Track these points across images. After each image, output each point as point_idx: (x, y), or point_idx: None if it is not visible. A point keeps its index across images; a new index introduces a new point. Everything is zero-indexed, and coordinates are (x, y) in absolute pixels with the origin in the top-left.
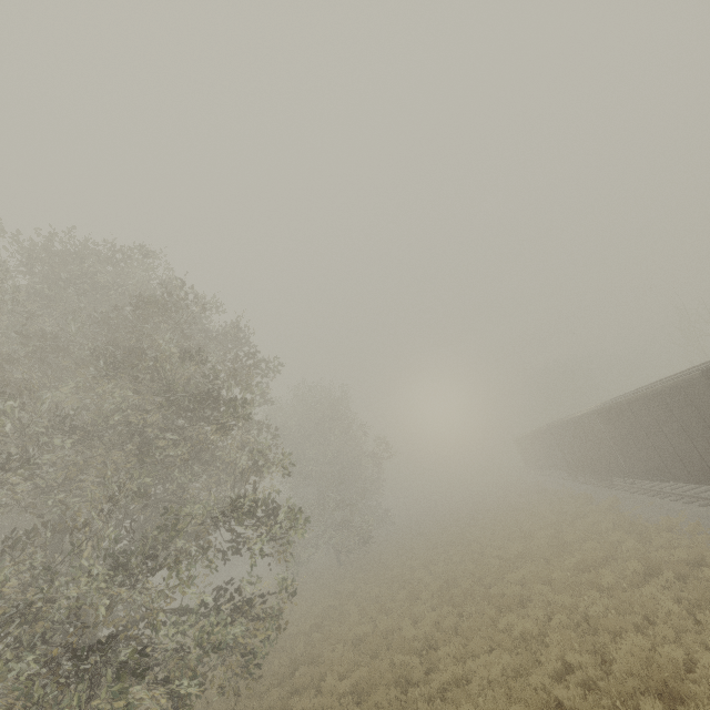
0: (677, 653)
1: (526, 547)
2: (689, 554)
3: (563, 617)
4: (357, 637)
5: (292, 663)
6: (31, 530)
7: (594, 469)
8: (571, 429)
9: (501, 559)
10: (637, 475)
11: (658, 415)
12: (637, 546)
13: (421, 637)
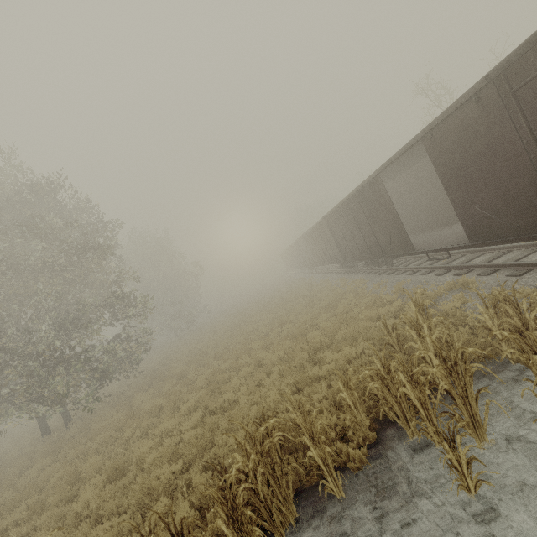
0: (293, 317)
1: (268, 304)
2: (317, 290)
3: (268, 320)
4: (187, 354)
5: (154, 370)
6: (3, 320)
7: (307, 265)
8: (298, 246)
9: (258, 312)
10: (317, 264)
11: (317, 236)
12: (307, 293)
13: (214, 343)
